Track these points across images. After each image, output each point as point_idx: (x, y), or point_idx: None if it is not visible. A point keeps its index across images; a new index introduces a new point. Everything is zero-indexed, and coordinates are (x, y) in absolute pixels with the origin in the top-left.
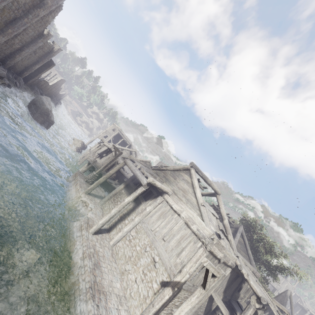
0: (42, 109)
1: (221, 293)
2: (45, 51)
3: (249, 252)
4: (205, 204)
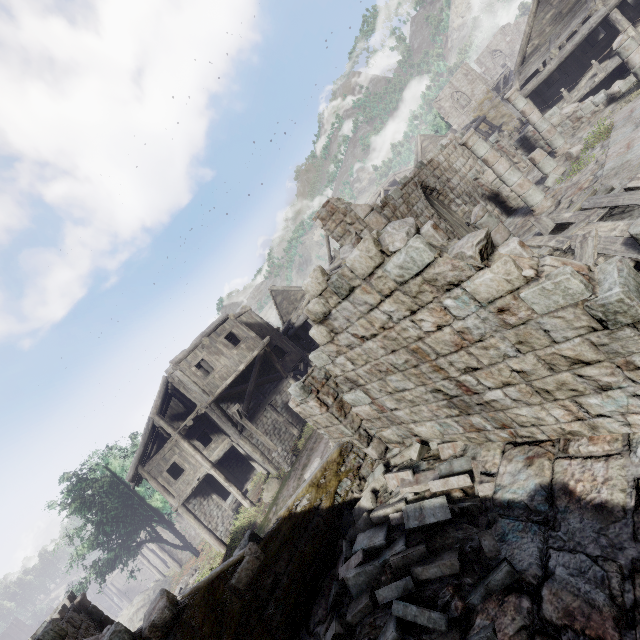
0: None
1: None
2: None
3: None
4: None
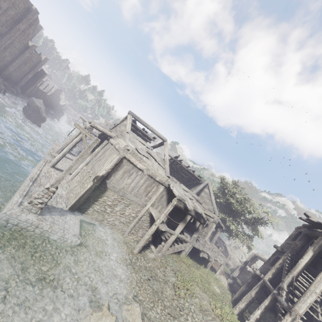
0: (33, 106)
1: None
2: (34, 61)
3: (212, 198)
4: (131, 132)
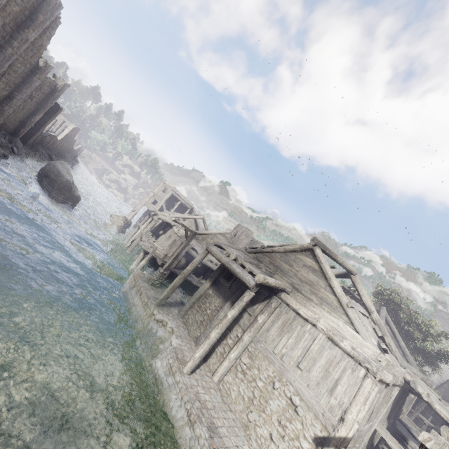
0: (60, 183)
1: (384, 420)
2: (45, 92)
3: (402, 345)
4: (352, 303)
